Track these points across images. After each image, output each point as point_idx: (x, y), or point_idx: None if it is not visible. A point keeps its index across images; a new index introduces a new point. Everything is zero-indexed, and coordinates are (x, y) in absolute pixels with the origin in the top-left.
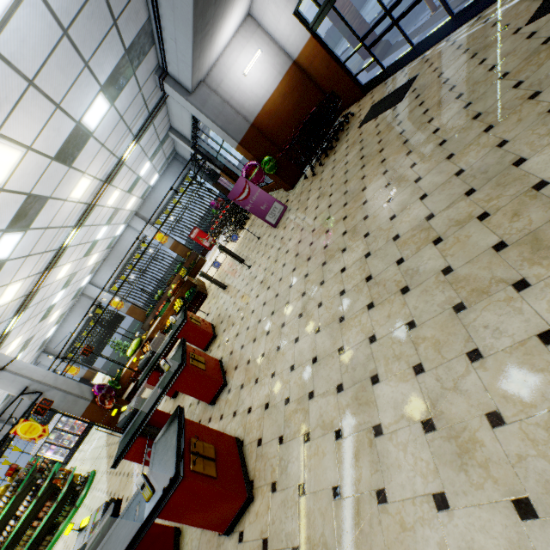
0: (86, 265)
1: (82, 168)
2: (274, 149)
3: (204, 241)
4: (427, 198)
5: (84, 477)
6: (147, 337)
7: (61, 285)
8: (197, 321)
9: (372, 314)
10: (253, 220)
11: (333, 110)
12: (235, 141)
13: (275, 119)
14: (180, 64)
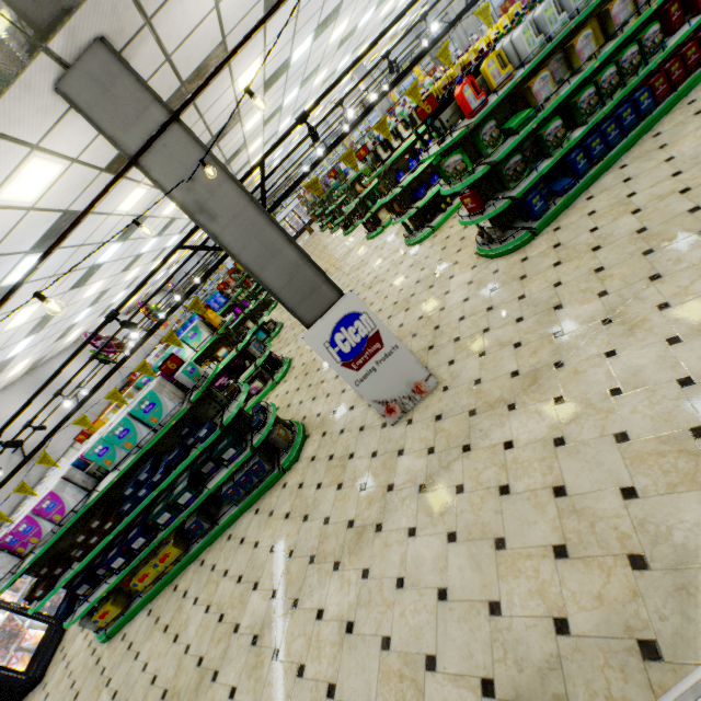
0: None
1: None
2: None
3: None
4: None
5: None
6: None
7: None
8: None
9: None
10: None
11: None
12: None
13: None
14: None
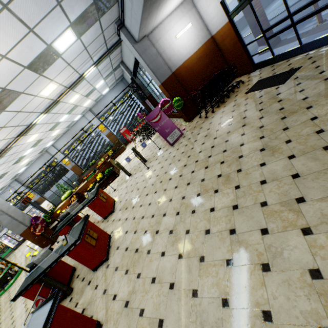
0: (50, 135)
1: (51, 77)
2: (184, 93)
3: (128, 136)
4: (299, 179)
5: (15, 271)
6: (76, 191)
7: (30, 145)
8: (104, 198)
9: (229, 274)
10: (159, 136)
11: (231, 76)
12: (159, 81)
13: (189, 73)
14: (132, 20)
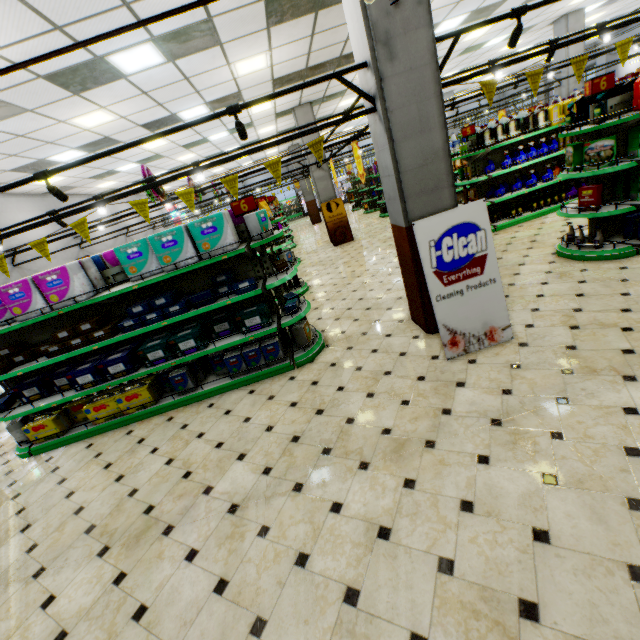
0: None
1: None
2: None
3: None
4: None
5: None
6: None
7: None
8: None
9: None
10: None
11: None
12: None
13: None
14: None
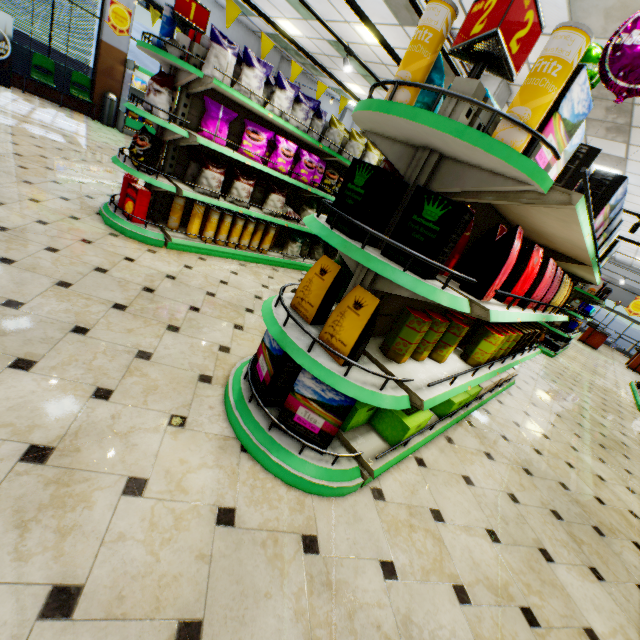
0: None
1: None
2: None
3: None
4: None
5: None
6: None
7: None
8: None
9: None
10: None
11: None
12: None
13: None
14: None
